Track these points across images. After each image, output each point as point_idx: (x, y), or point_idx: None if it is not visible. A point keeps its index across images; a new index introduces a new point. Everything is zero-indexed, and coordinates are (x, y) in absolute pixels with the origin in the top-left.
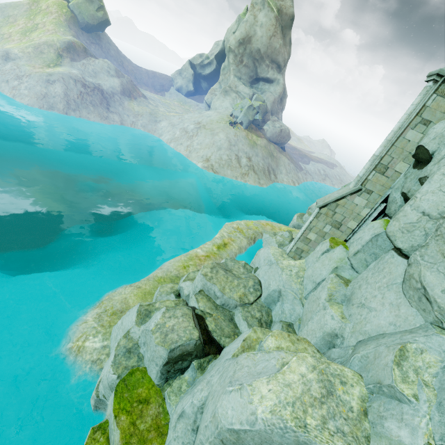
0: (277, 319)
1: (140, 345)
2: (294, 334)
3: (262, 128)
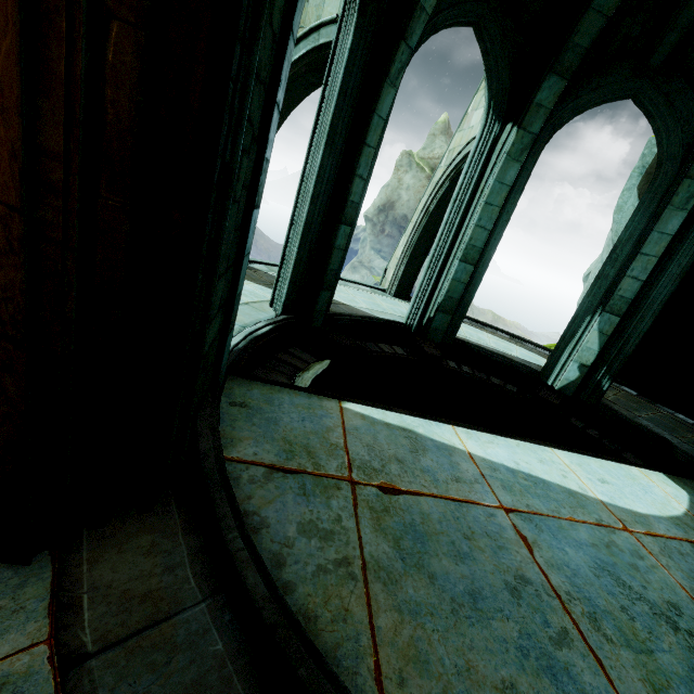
0: None
1: None
2: None
3: None
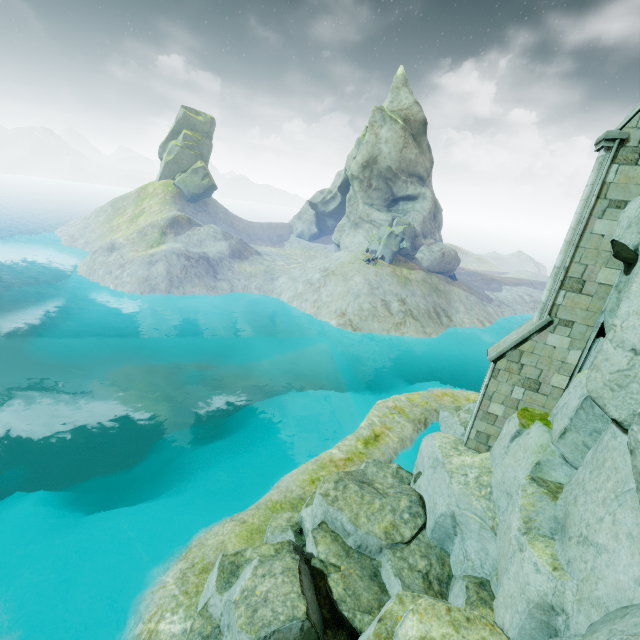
0: (459, 572)
1: (222, 630)
2: (492, 603)
3: (414, 257)
